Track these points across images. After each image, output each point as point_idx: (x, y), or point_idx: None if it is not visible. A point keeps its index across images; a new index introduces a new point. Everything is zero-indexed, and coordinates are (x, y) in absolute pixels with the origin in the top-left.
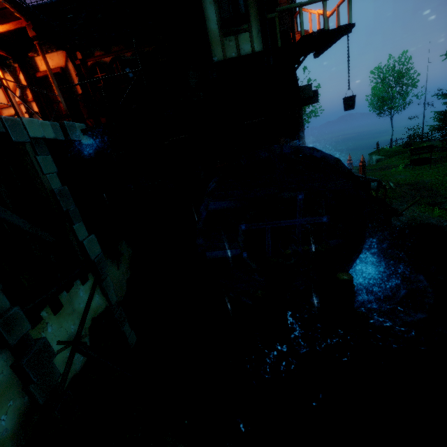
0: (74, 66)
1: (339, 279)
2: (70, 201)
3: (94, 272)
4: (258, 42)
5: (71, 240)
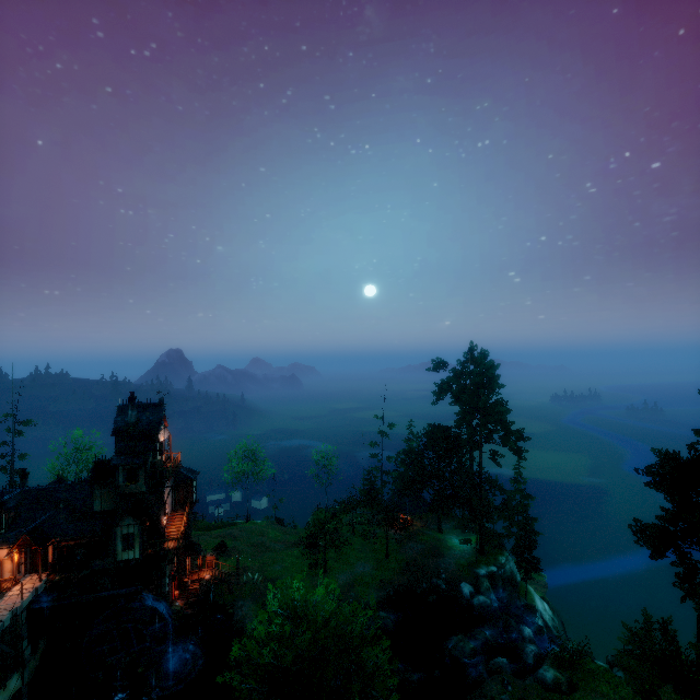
0: (54, 547)
1: (138, 670)
2: (27, 628)
3: (23, 665)
4: (138, 554)
5: (20, 650)
